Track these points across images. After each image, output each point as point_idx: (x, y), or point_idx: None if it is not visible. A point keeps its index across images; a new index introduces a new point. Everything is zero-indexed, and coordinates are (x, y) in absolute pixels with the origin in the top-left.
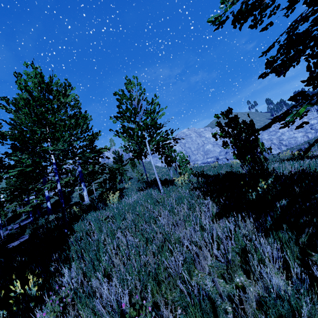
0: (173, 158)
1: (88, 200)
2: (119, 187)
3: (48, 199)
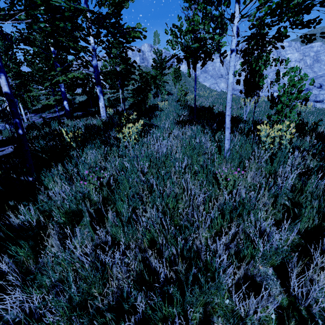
0: (261, 79)
1: (105, 115)
2: (152, 102)
3: (65, 98)
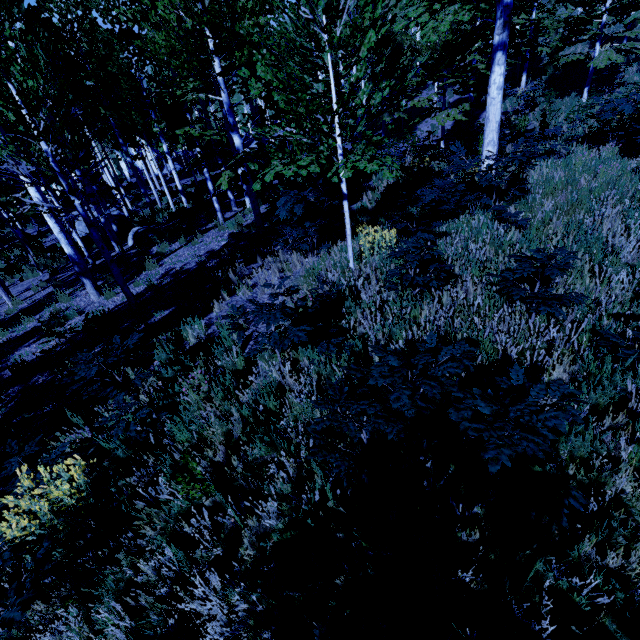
0: None
1: None
2: None
3: None
